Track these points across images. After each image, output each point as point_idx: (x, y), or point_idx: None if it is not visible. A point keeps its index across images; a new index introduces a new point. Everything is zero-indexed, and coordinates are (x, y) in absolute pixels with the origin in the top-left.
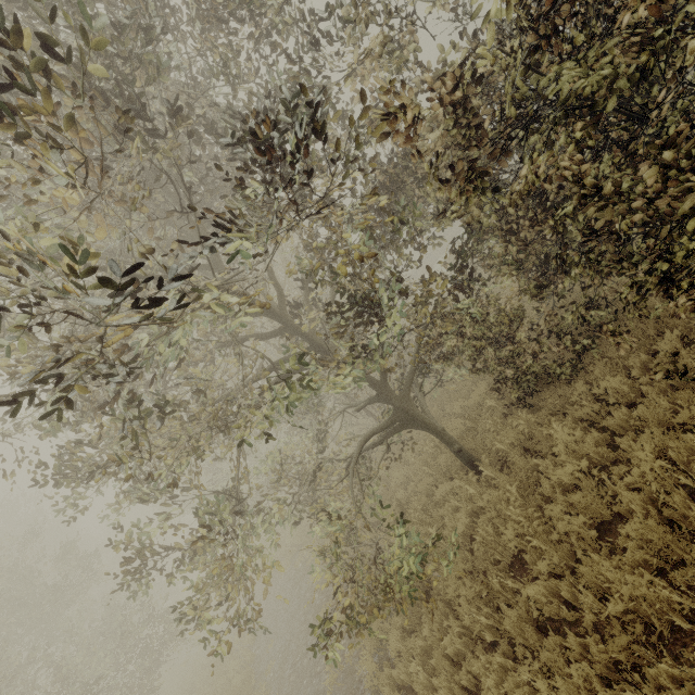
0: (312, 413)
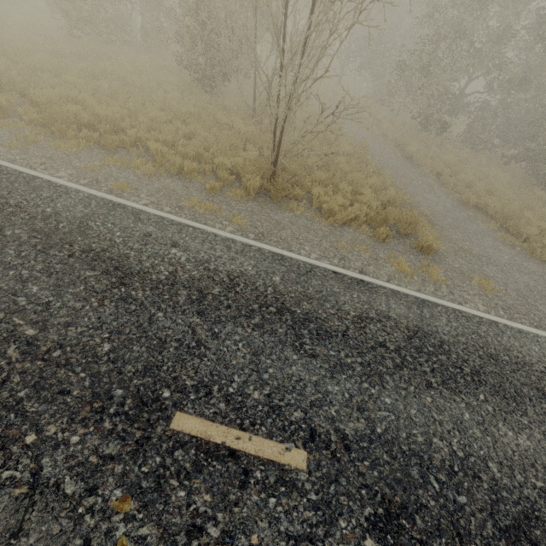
0: None
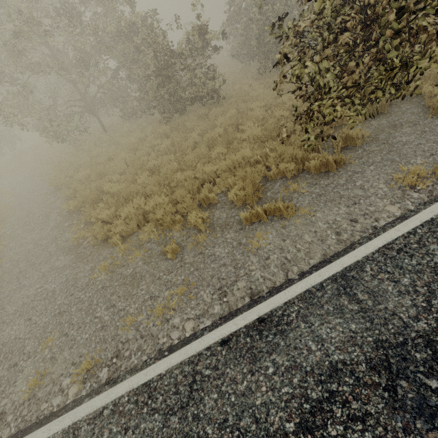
0: (51, 97)
